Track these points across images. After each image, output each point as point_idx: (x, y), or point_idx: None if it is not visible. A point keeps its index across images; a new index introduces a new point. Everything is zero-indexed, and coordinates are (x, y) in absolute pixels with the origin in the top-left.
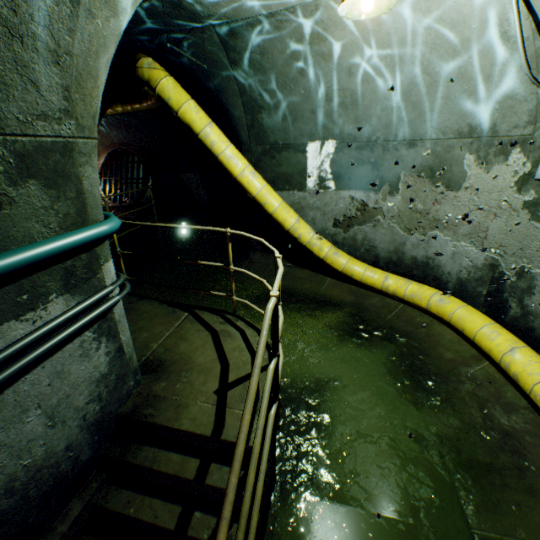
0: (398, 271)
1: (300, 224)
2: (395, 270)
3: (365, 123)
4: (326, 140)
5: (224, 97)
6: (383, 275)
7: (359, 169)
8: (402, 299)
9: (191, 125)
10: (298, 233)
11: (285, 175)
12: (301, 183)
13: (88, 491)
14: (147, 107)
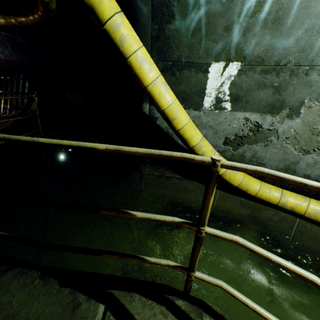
0: (286, 186)
1: (205, 142)
2: (282, 185)
3: (279, 45)
4: (231, 61)
5: None
6: (279, 191)
7: (259, 92)
8: (301, 214)
9: (96, 6)
10: (202, 150)
11: (183, 93)
12: (198, 102)
13: None
14: (32, 20)
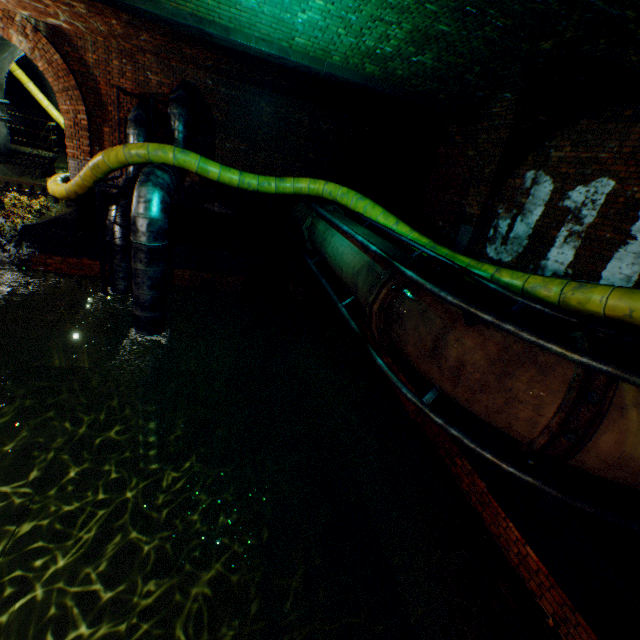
0: None
1: None
2: None
3: None
4: None
5: (38, 72)
6: None
7: None
8: None
9: (22, 81)
10: None
11: None
12: None
13: (5, 157)
14: None
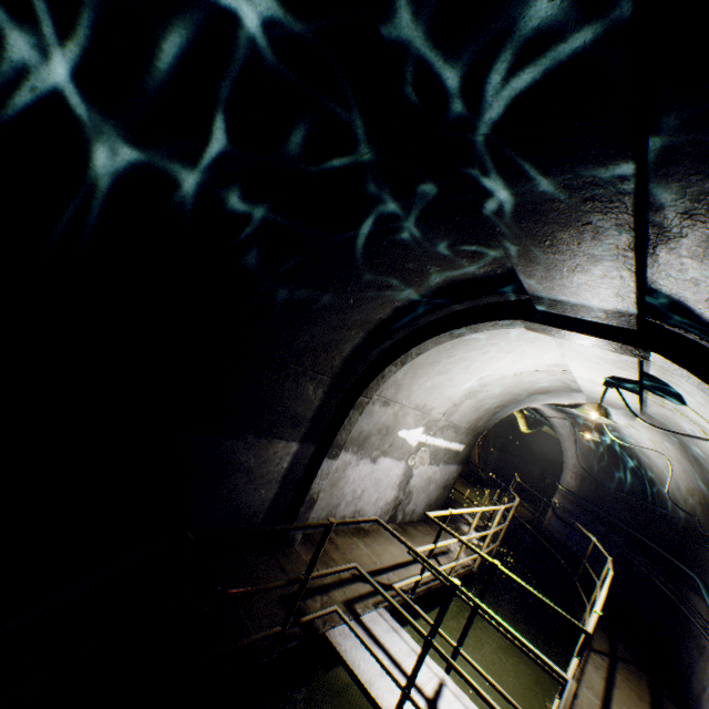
0: None
1: None
2: None
3: None
4: None
5: None
6: None
7: None
8: None
9: None
10: None
11: None
12: None
13: None
14: None
